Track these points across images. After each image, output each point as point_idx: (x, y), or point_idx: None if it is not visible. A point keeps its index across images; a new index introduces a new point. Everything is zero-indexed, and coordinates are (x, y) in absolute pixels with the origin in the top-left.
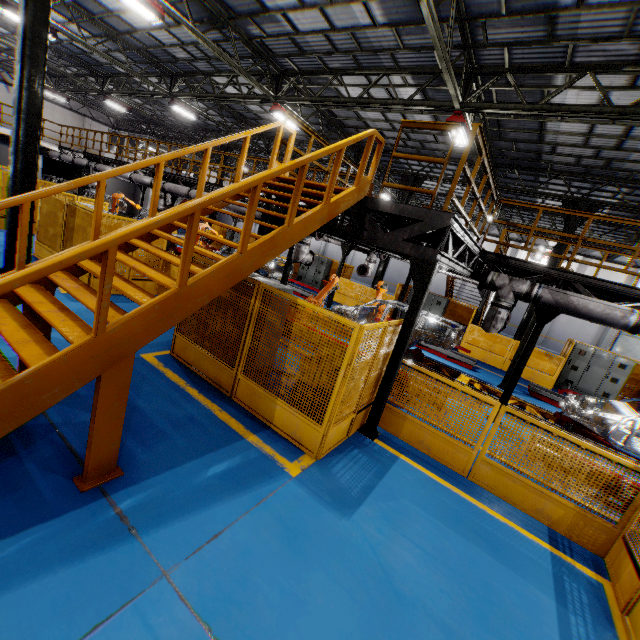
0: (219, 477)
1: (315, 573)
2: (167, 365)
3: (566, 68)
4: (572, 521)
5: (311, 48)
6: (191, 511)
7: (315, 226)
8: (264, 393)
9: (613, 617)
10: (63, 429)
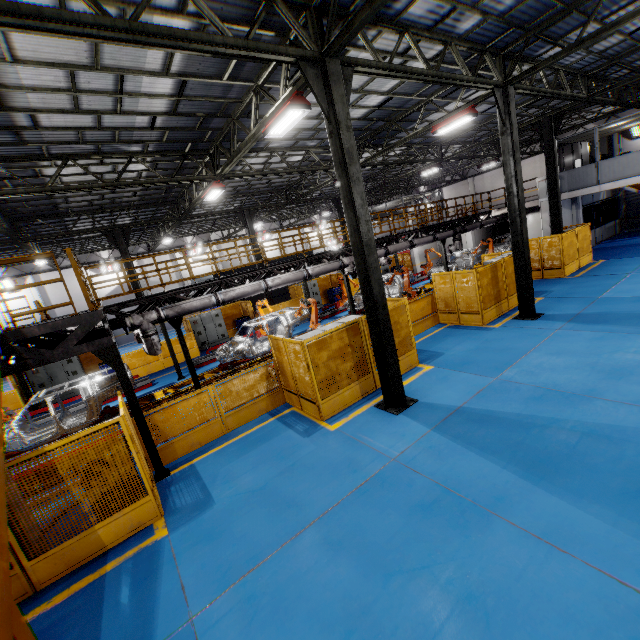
0: (135, 592)
1: (234, 526)
2: None
3: (48, 157)
4: (270, 401)
5: None
6: (154, 610)
7: (1, 389)
8: (76, 540)
9: (303, 414)
10: None
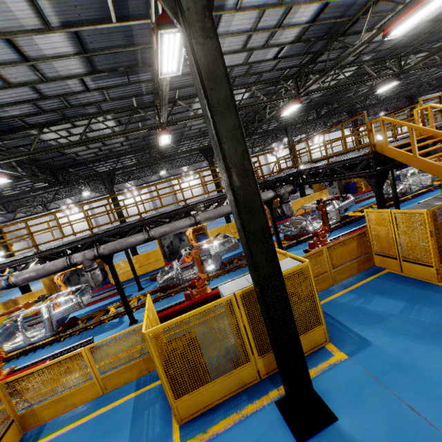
0: None
1: None
2: None
3: None
4: None
5: None
6: None
7: None
8: None
9: None
10: None
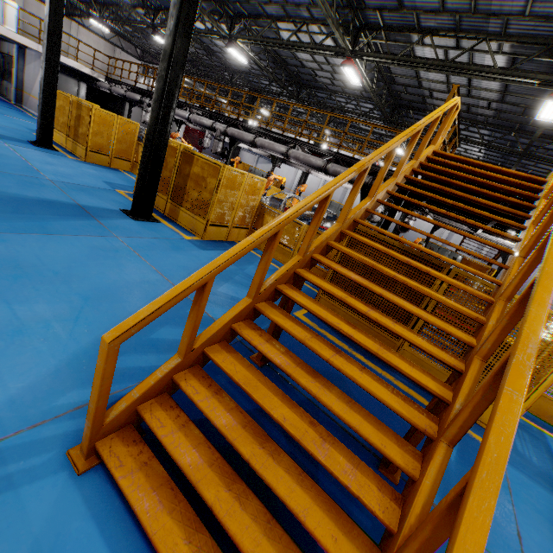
0: (461, 462)
1: None
2: (319, 326)
3: None
4: None
5: (413, 5)
6: None
7: None
8: (438, 368)
9: None
10: (321, 406)
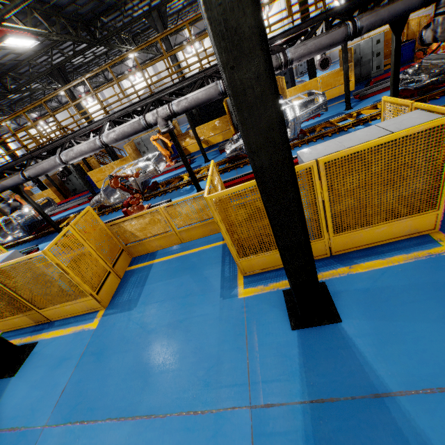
0: None
1: None
2: None
3: None
4: None
5: None
6: None
7: None
8: None
9: None
10: None
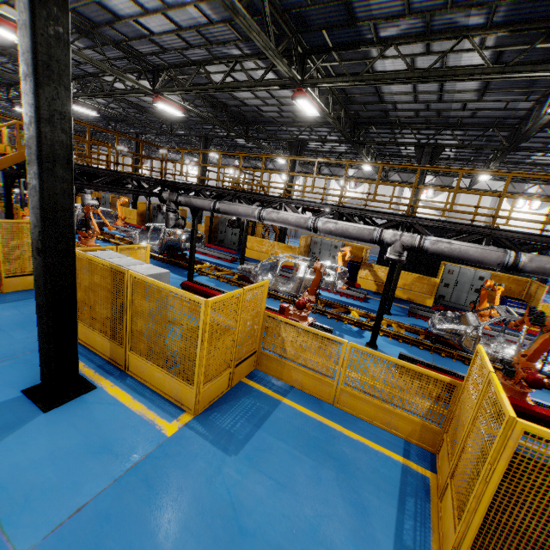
0: None
1: None
2: None
3: (192, 64)
4: None
5: None
6: None
7: None
8: None
9: None
10: None
